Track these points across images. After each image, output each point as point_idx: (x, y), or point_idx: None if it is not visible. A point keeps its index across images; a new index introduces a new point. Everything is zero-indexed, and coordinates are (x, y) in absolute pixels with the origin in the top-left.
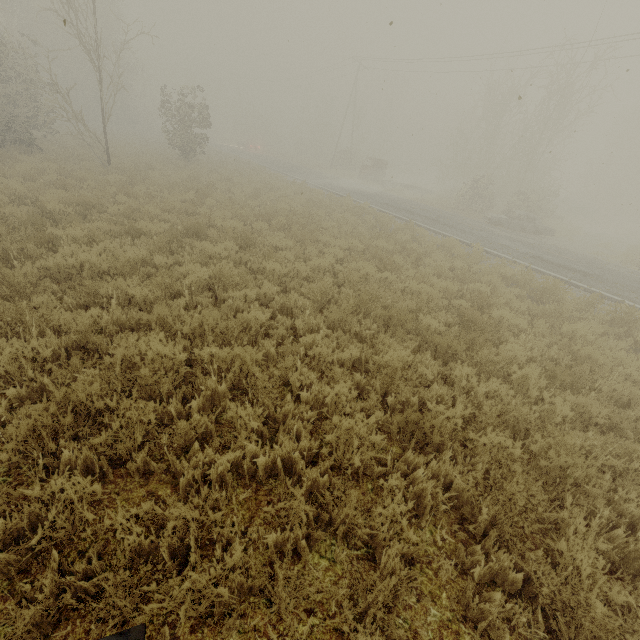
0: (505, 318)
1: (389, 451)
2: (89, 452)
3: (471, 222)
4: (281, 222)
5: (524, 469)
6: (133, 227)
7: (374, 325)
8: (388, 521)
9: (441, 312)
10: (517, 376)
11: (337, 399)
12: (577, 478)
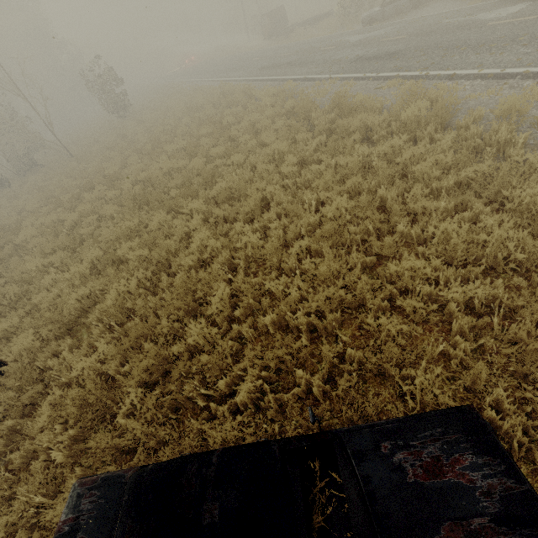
0: (234, 162)
1: None
2: (4, 307)
3: (335, 41)
4: (148, 148)
5: (141, 262)
6: (59, 201)
7: (146, 208)
8: (71, 299)
9: (196, 177)
10: (189, 209)
11: (98, 259)
12: (165, 257)
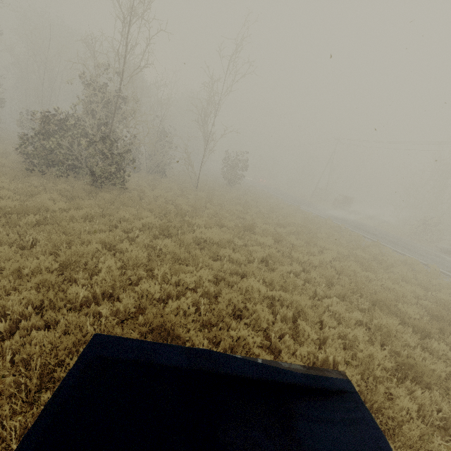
0: None
1: (390, 380)
2: (243, 325)
3: (424, 248)
4: (292, 229)
5: None
6: (220, 222)
7: (367, 303)
8: (405, 409)
9: (413, 306)
10: None
11: (353, 339)
12: None
